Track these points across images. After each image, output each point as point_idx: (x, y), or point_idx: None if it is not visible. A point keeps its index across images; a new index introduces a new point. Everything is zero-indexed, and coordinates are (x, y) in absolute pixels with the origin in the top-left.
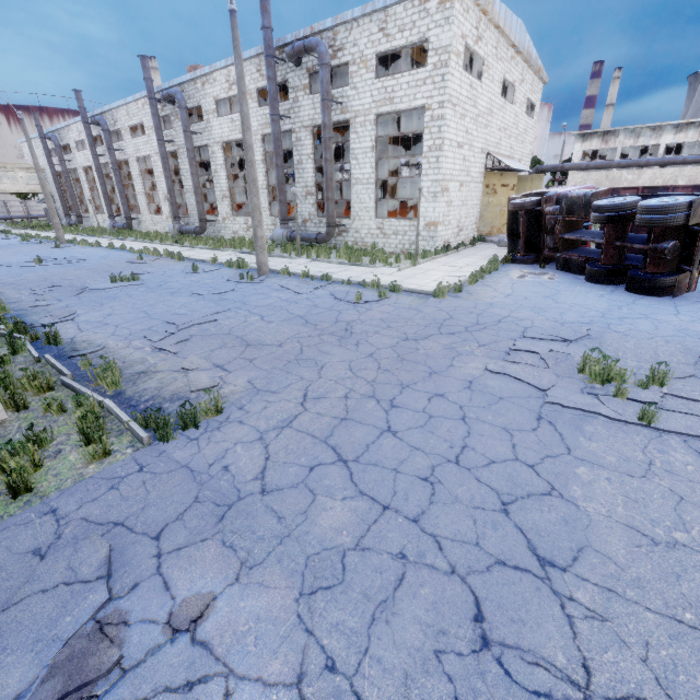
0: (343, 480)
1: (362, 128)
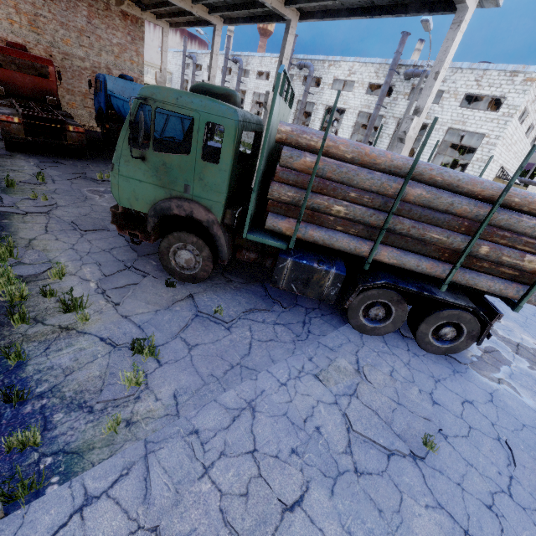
0: (507, 307)
1: (435, 132)
